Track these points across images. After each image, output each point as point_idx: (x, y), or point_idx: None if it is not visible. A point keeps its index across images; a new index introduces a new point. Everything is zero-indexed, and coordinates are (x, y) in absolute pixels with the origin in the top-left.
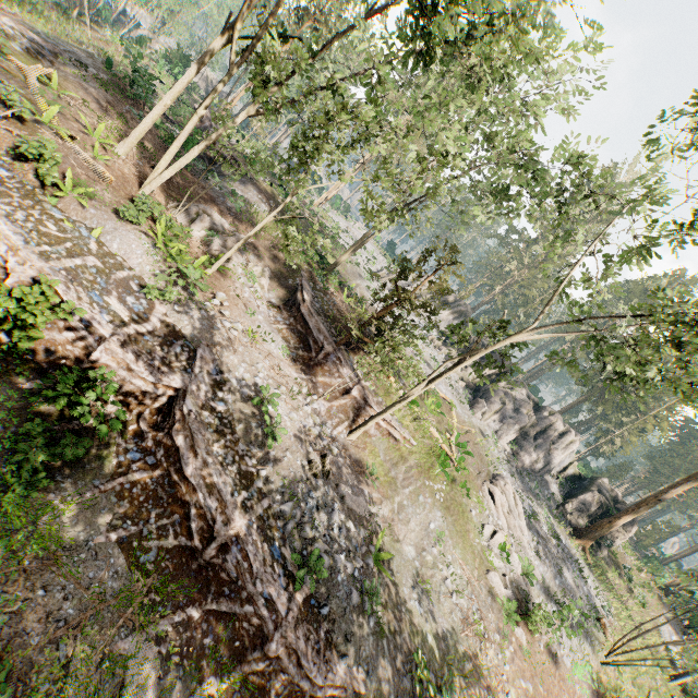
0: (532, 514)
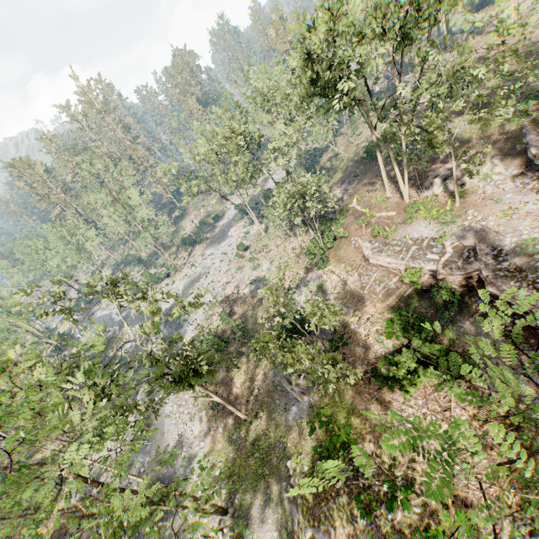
0: None
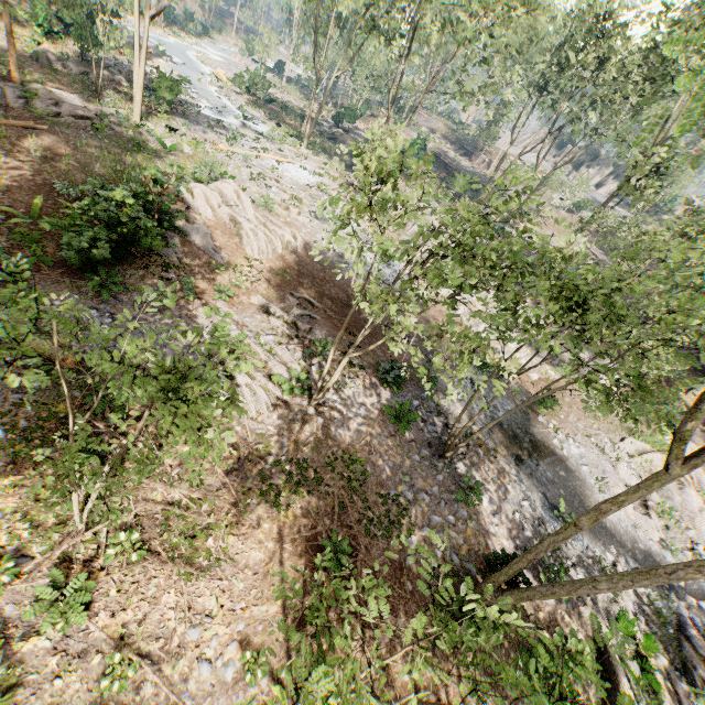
0: (595, 200)
